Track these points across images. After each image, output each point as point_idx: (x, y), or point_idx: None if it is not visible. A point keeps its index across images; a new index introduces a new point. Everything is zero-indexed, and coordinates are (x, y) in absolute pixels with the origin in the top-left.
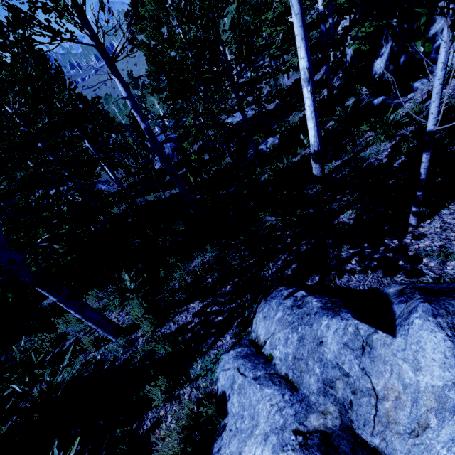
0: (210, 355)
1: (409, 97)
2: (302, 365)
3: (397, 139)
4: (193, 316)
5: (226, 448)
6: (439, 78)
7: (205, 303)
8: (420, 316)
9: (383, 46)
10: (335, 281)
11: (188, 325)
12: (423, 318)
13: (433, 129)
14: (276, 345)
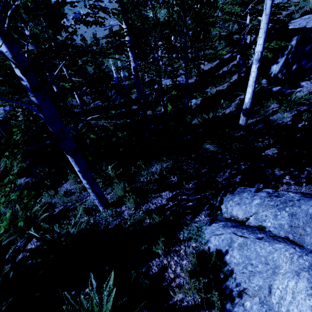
0: (192, 226)
1: (299, 89)
2: (300, 230)
3: (295, 112)
4: (167, 200)
5: (248, 283)
6: None
7: (174, 193)
8: None
9: (279, 57)
10: (278, 188)
11: (165, 206)
12: None
13: None
14: (265, 219)
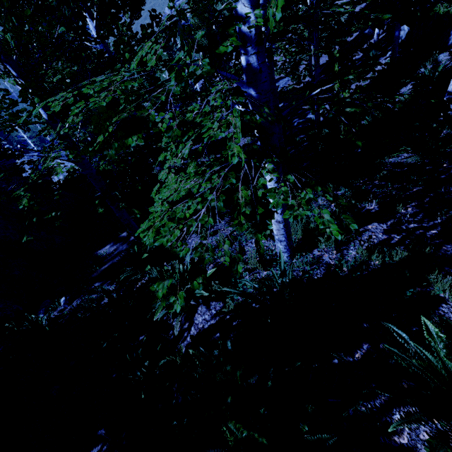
0: None
1: None
2: None
3: None
4: (385, 234)
5: None
6: None
7: (390, 223)
8: None
9: None
10: None
11: (389, 241)
12: None
13: None
14: None
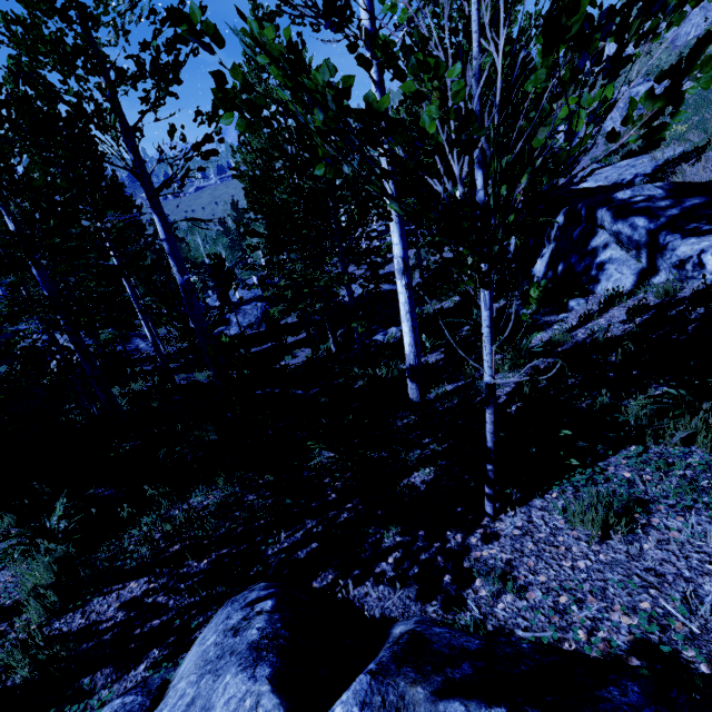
0: (92, 697)
1: (561, 317)
2: None
3: (527, 372)
4: (121, 606)
5: None
6: (484, 319)
7: (155, 584)
8: (347, 700)
9: (546, 246)
10: (350, 590)
11: (101, 625)
12: (347, 707)
13: (490, 380)
14: (166, 706)
